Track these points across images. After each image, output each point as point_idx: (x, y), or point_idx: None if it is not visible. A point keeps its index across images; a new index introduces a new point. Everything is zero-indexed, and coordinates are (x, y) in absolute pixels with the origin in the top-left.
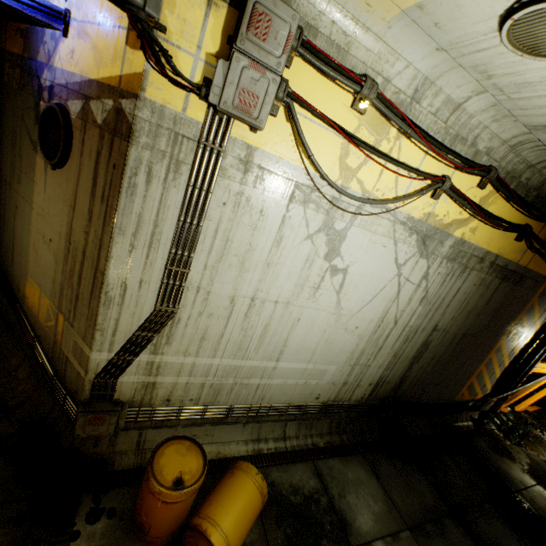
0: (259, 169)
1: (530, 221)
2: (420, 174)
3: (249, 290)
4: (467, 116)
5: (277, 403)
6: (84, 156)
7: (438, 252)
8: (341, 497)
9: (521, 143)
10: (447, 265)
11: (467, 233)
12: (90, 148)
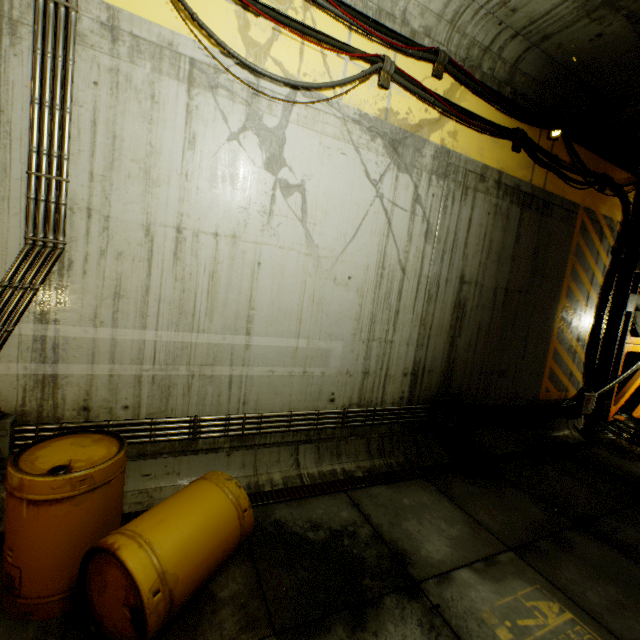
0: (133, 38)
1: (520, 126)
2: (349, 49)
3: (169, 215)
4: None
5: (272, 412)
6: None
7: (421, 165)
8: (394, 526)
9: (458, 15)
10: (440, 184)
11: (448, 139)
12: None
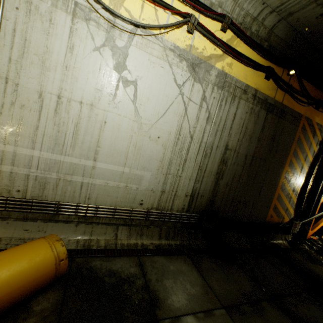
0: None
1: (271, 65)
2: (170, 7)
3: (54, 88)
4: None
5: (104, 205)
6: None
7: (208, 80)
8: (158, 281)
9: None
10: (219, 92)
11: (226, 67)
12: None
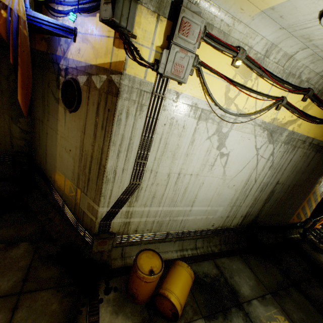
0: (182, 104)
1: None
2: (269, 97)
3: (177, 169)
4: (295, 62)
5: (191, 230)
6: (89, 105)
7: (279, 140)
8: (231, 278)
9: None
10: (284, 147)
11: (296, 127)
12: (92, 101)
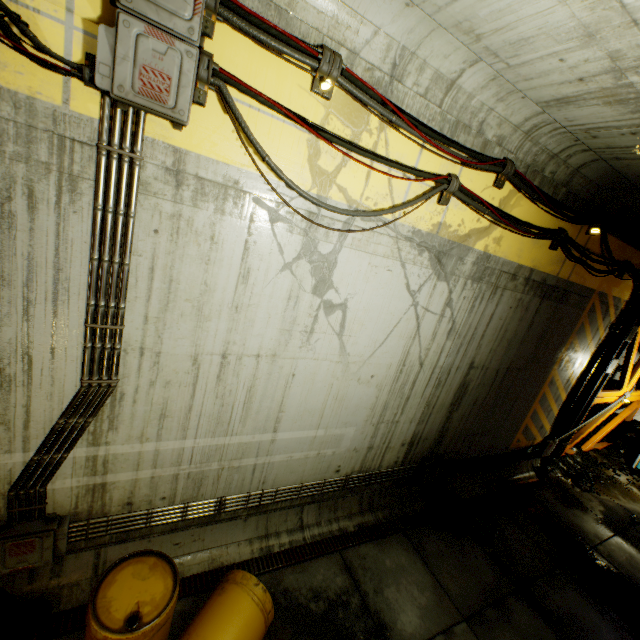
0: (198, 180)
1: (563, 224)
2: (417, 174)
3: (217, 344)
4: (465, 96)
5: (285, 486)
6: None
7: (460, 272)
8: (378, 594)
9: (537, 127)
10: (473, 287)
11: (491, 245)
12: None
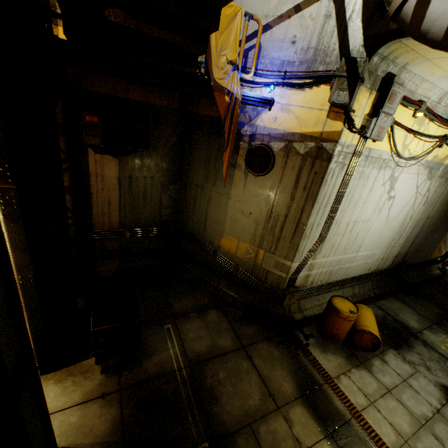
0: (371, 158)
1: None
2: (436, 138)
3: (354, 218)
4: None
5: (352, 276)
6: (286, 169)
7: (436, 175)
8: (397, 316)
9: None
10: (438, 181)
11: None
12: (292, 165)
